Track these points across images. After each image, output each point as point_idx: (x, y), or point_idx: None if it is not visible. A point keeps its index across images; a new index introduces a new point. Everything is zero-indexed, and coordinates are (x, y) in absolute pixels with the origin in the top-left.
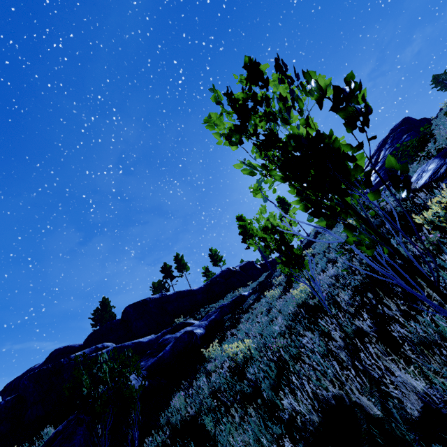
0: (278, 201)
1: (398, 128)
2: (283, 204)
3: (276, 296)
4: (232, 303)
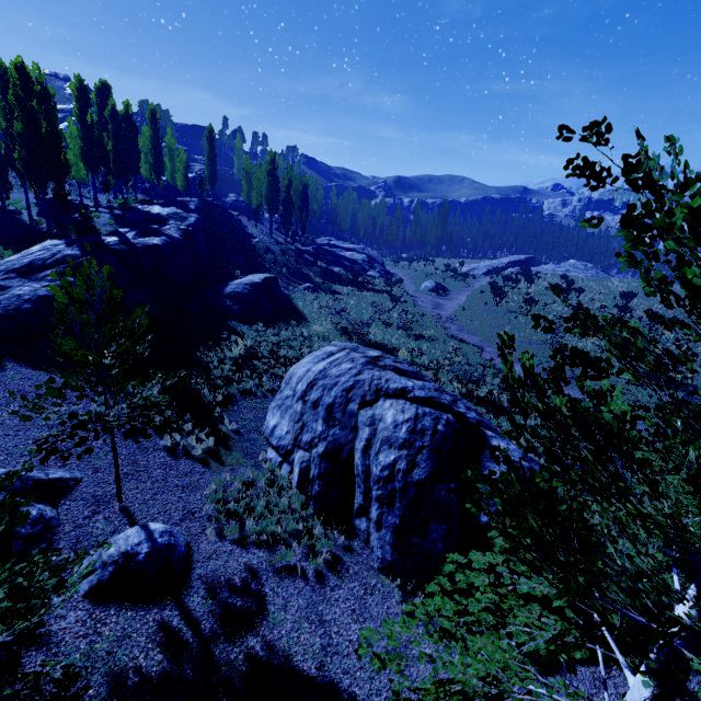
0: None
1: None
2: None
3: None
4: None
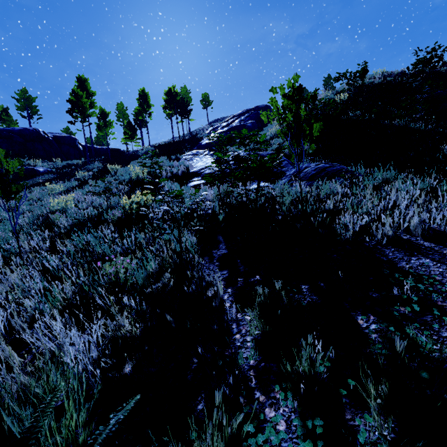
0: (140, 94)
1: (260, 109)
2: (144, 101)
3: (57, 191)
4: (16, 172)
